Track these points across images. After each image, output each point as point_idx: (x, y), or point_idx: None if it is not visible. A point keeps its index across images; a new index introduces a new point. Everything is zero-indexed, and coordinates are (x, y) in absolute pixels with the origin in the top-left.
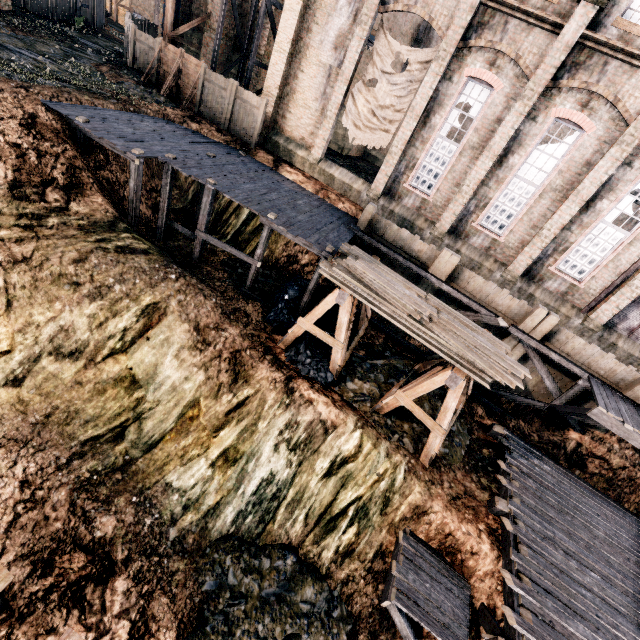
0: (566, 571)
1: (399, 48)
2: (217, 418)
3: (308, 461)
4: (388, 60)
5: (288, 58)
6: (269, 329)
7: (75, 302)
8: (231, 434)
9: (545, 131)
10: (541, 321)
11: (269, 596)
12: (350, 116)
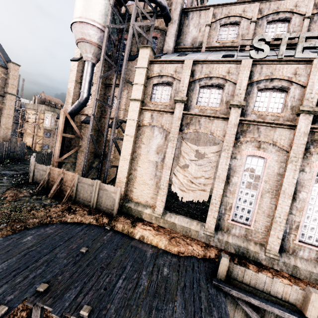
0: None
1: (197, 148)
2: None
3: None
4: (192, 154)
5: (129, 162)
6: None
7: None
8: None
9: (314, 175)
10: None
11: None
12: (176, 185)
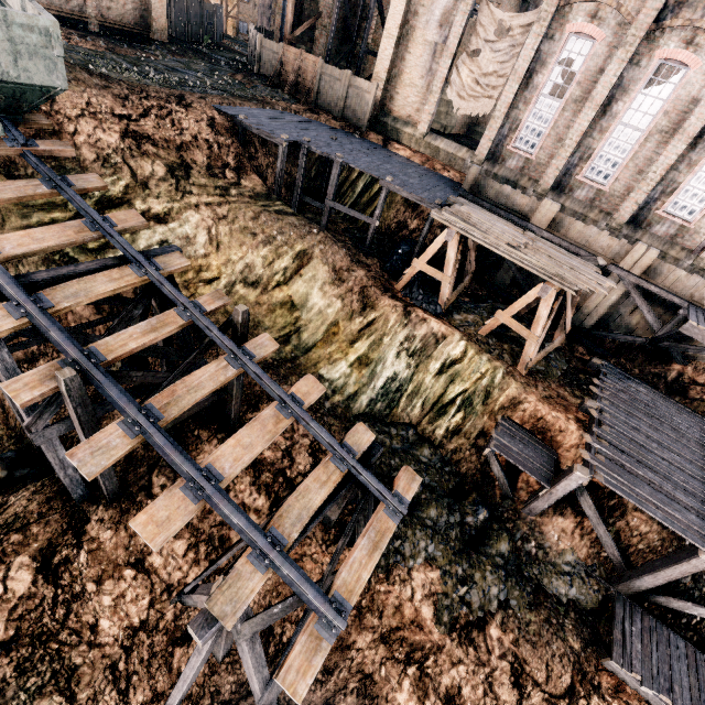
0: (645, 447)
1: (501, 16)
2: (352, 335)
3: (423, 363)
4: (491, 29)
5: (396, 42)
6: (386, 277)
7: (254, 247)
8: (363, 346)
9: (649, 74)
10: (641, 257)
11: (397, 449)
12: (454, 88)
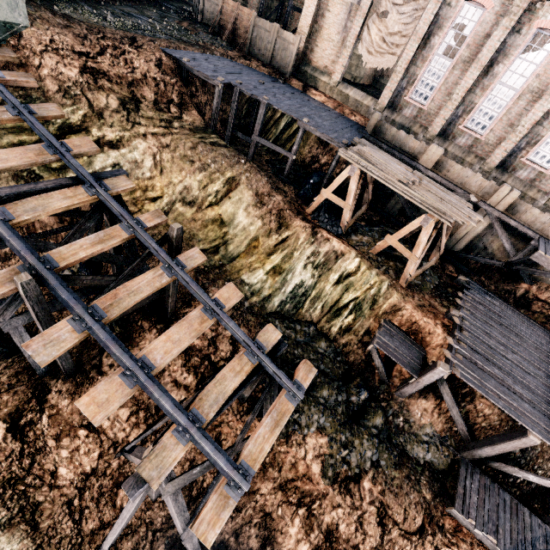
0: (494, 349)
1: None
2: (269, 248)
3: (325, 274)
4: None
5: (318, 1)
6: (299, 202)
7: (192, 172)
8: (277, 258)
9: (527, 41)
10: (505, 196)
11: (300, 341)
12: (365, 44)
